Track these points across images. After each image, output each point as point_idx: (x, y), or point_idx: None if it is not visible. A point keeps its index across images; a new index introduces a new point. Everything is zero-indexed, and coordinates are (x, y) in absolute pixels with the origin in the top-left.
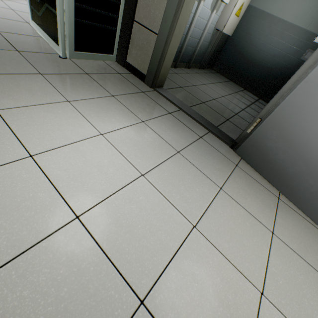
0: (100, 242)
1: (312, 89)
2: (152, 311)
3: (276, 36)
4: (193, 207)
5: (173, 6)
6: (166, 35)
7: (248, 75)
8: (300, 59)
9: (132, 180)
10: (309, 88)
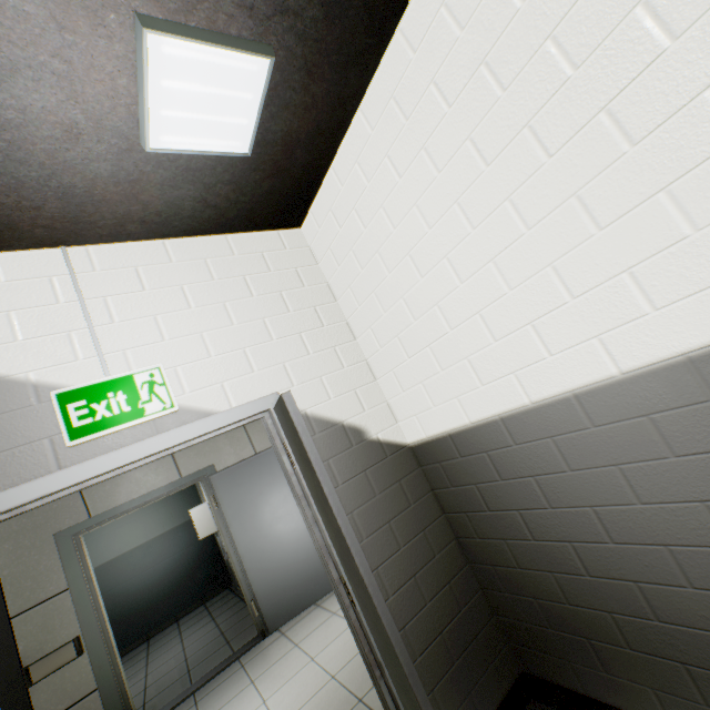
0: (300, 707)
1: (252, 561)
2: (338, 671)
3: (145, 559)
4: (302, 661)
5: (101, 649)
6: (111, 674)
7: (162, 608)
8: (192, 545)
9: (266, 707)
10: (251, 563)
